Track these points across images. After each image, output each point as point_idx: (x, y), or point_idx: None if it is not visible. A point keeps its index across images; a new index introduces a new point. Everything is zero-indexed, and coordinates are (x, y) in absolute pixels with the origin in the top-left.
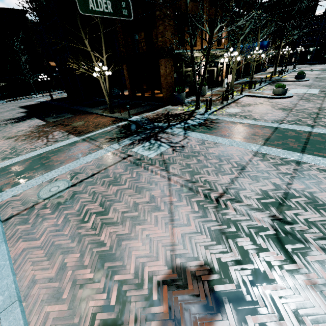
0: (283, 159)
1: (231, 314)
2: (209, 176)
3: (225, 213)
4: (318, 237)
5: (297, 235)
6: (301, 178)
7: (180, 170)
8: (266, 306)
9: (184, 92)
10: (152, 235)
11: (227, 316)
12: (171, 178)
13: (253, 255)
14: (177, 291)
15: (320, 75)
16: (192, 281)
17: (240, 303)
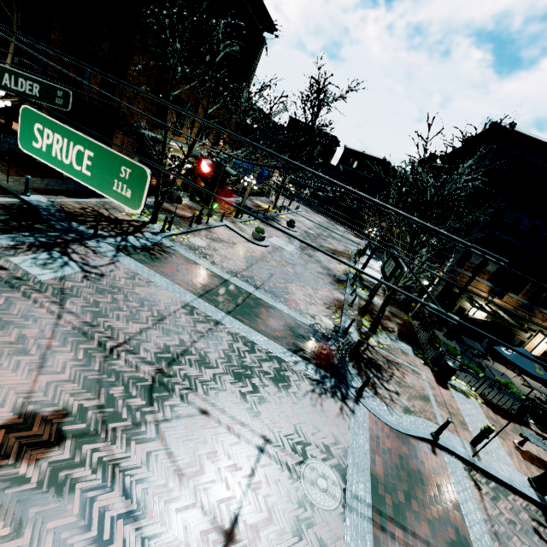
0: (208, 316)
1: (70, 445)
2: (117, 322)
3: (113, 364)
4: (184, 388)
5: (169, 386)
6: (209, 338)
7: (82, 307)
8: (106, 437)
9: None
10: (4, 382)
11: (65, 447)
12: (64, 315)
13: (119, 401)
14: (17, 433)
15: (310, 230)
16: (40, 424)
17: (83, 437)
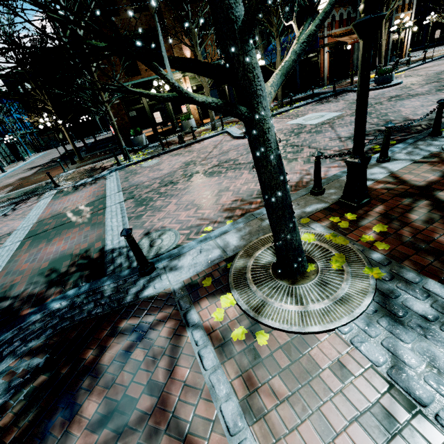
0: (1, 244)
1: None
2: None
3: None
4: None
5: None
6: None
7: None
8: None
9: (139, 136)
10: None
11: None
12: None
13: None
14: None
15: None
16: None
17: None
